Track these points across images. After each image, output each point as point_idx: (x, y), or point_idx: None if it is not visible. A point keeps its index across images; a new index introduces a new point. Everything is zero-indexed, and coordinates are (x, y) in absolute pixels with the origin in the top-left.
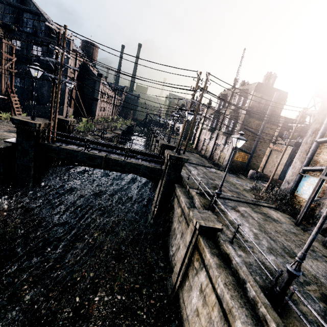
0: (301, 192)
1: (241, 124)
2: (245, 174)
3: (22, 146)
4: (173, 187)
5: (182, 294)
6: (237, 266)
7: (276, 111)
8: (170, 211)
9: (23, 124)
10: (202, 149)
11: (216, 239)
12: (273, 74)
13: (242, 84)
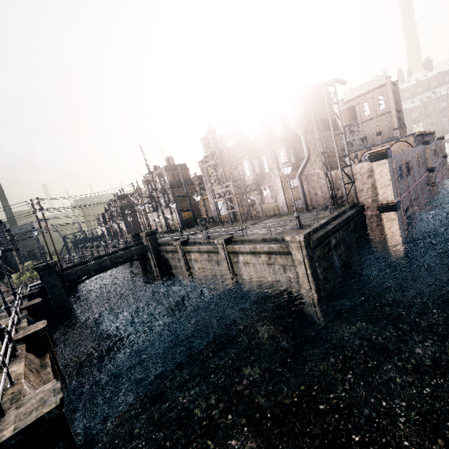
0: (221, 212)
1: (172, 195)
2: (197, 224)
3: (50, 283)
4: (159, 250)
5: (193, 276)
6: (197, 241)
7: (187, 177)
8: (166, 262)
9: (46, 267)
10: (158, 229)
11: (189, 243)
12: (170, 157)
13: (155, 168)
